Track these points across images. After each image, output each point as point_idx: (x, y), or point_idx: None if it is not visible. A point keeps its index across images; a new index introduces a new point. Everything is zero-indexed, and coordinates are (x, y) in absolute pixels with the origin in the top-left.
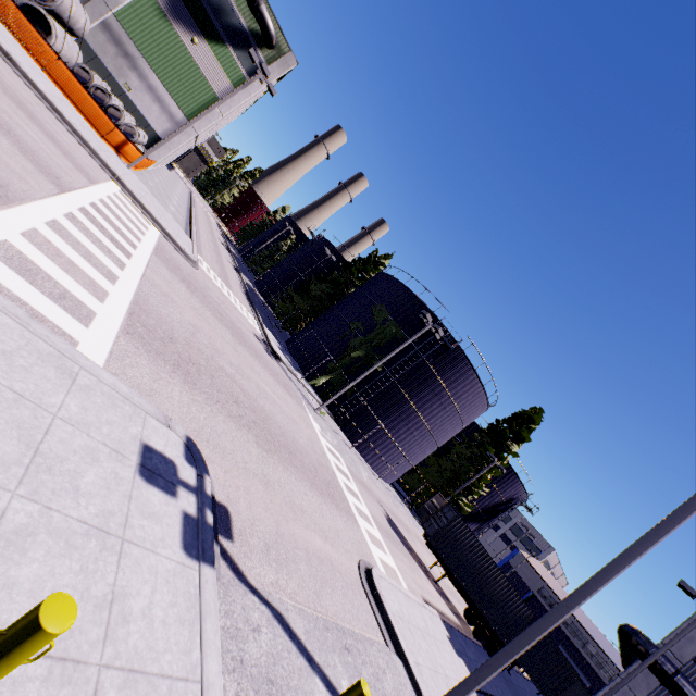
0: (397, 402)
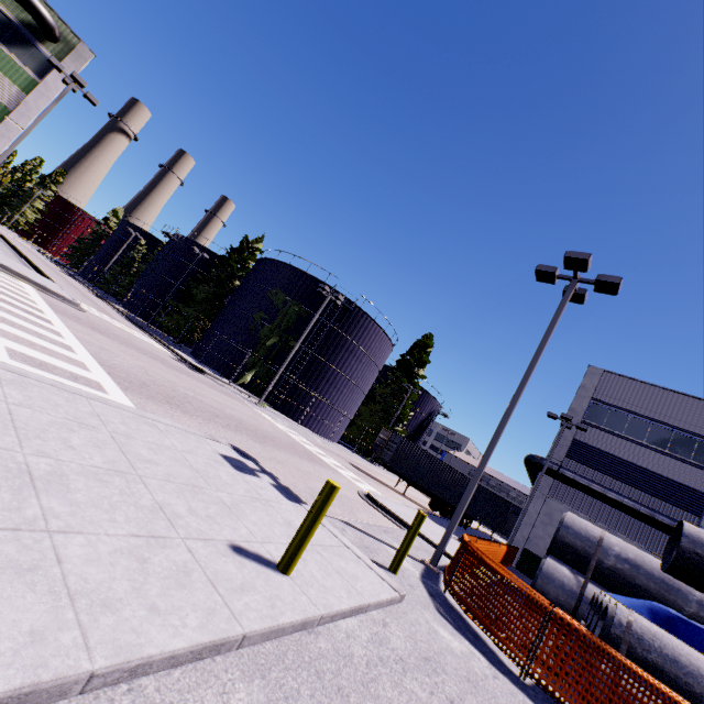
0: (322, 371)
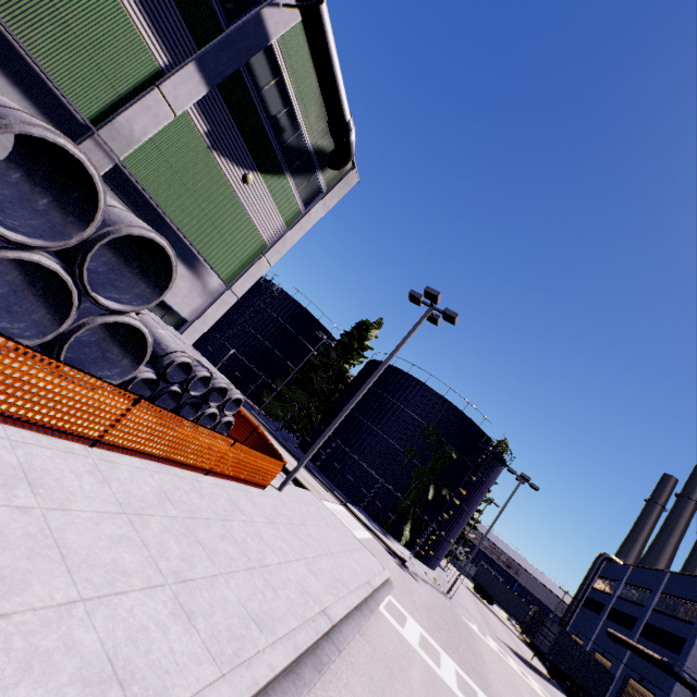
0: (458, 516)
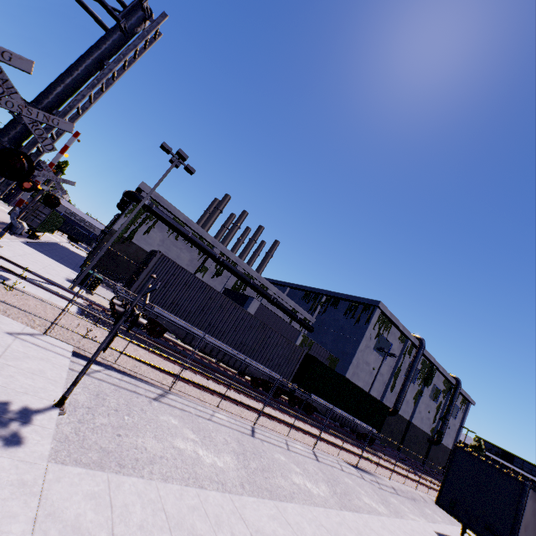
0: None
